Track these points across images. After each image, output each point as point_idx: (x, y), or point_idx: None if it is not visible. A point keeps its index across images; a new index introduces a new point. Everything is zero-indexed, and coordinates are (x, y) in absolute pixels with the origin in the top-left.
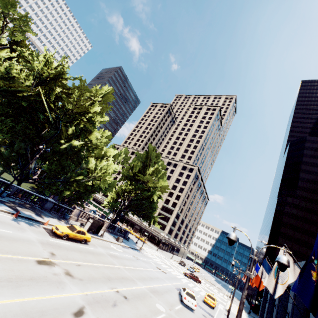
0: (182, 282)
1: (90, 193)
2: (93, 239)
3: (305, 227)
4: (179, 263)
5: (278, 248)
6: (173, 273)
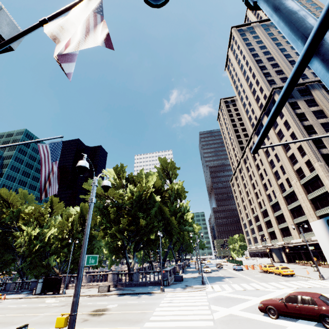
0: (106, 328)
1: (79, 254)
2: (31, 299)
3: None
4: None
5: None
6: (170, 312)
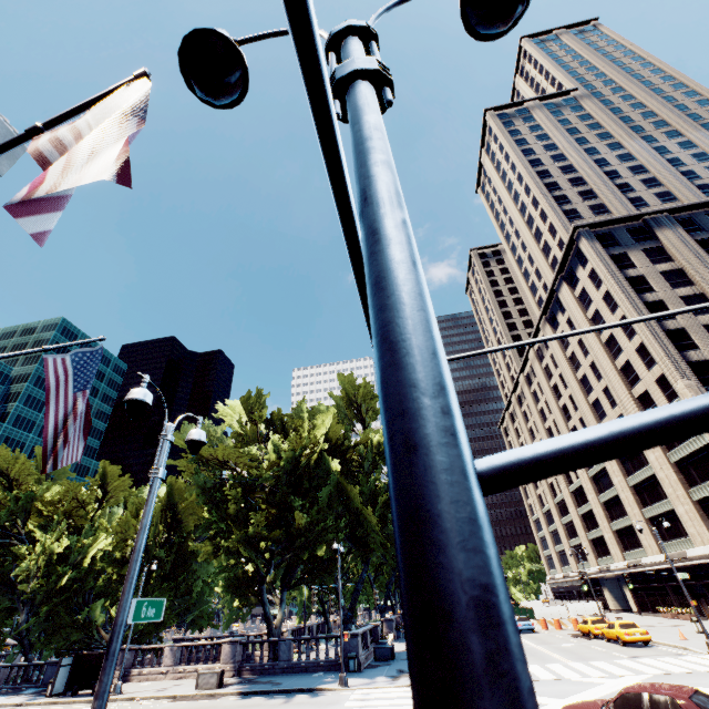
0: None
1: (159, 596)
2: (41, 707)
3: None
4: None
5: None
6: None
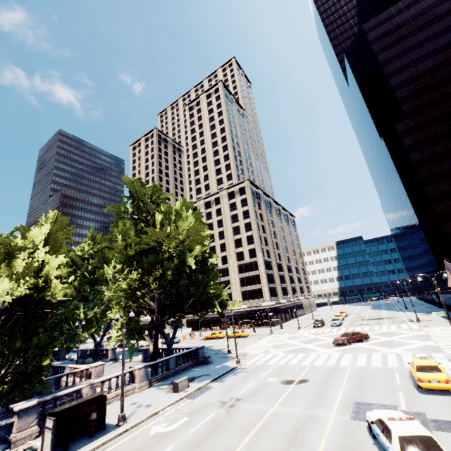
0: (347, 374)
1: (45, 348)
2: None
3: (450, 146)
4: (314, 326)
5: (434, 203)
6: (318, 361)
